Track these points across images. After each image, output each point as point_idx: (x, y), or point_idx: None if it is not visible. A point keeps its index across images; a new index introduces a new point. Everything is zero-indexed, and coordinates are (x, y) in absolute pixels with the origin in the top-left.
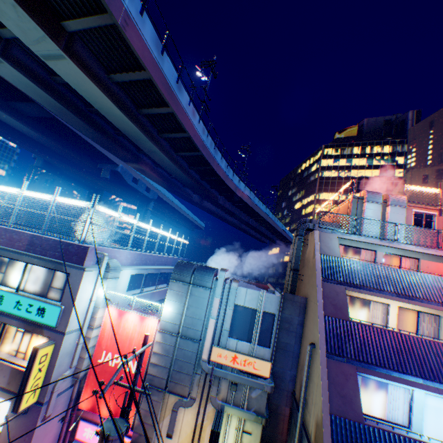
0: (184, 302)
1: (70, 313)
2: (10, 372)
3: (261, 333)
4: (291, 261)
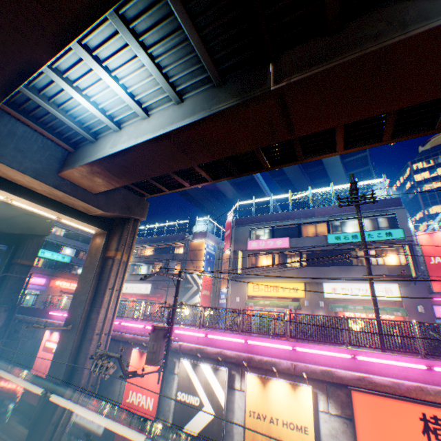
0: None
1: (409, 230)
2: (385, 269)
3: None
4: None
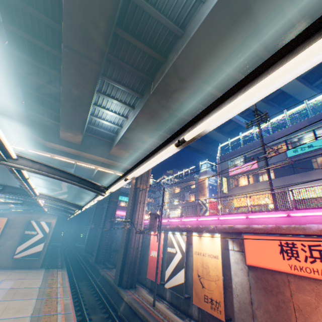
0: None
1: None
2: None
3: None
4: None
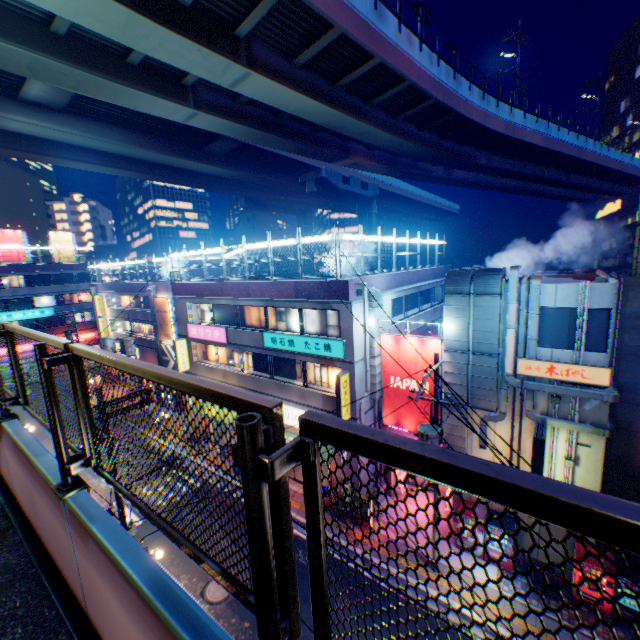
0: (467, 316)
1: (352, 345)
2: (321, 398)
3: (588, 337)
4: (638, 225)
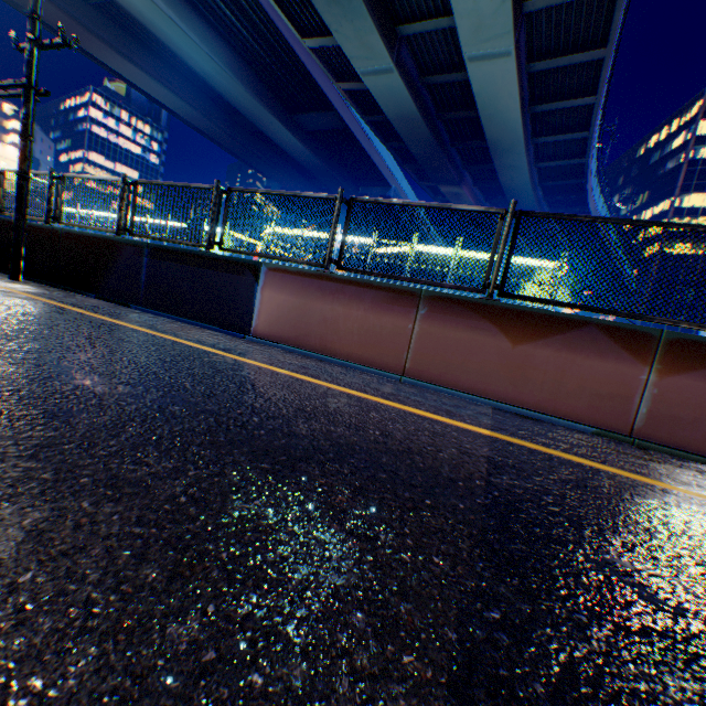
0: None
1: None
2: None
3: None
4: None
